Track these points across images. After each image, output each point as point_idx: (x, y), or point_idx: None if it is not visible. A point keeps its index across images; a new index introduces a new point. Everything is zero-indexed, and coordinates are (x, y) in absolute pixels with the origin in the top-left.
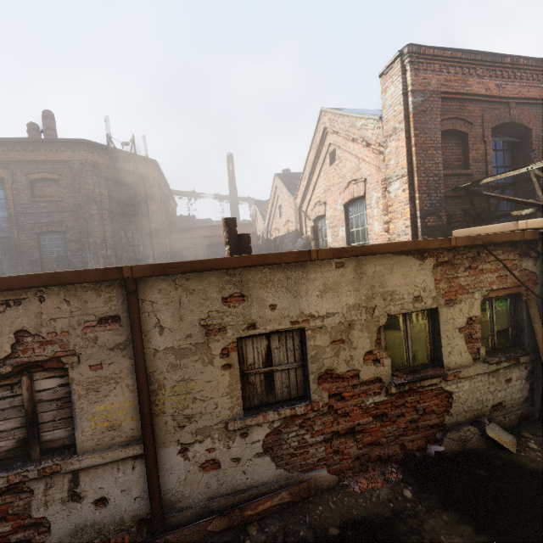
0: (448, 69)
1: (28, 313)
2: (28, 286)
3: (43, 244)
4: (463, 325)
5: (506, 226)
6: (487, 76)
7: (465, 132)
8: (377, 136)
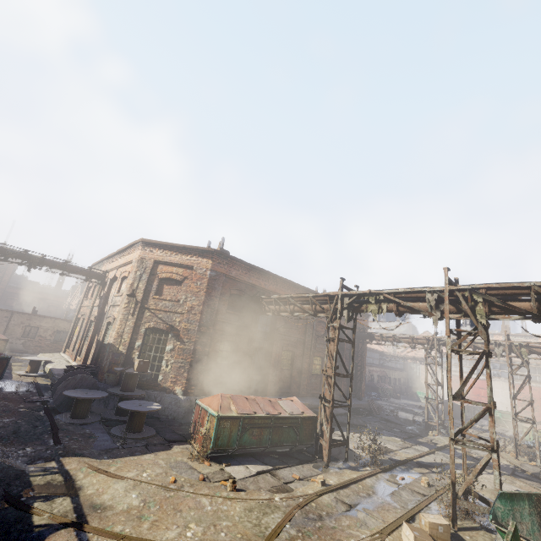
0: None
1: None
2: None
3: None
4: None
5: None
6: None
7: None
8: None
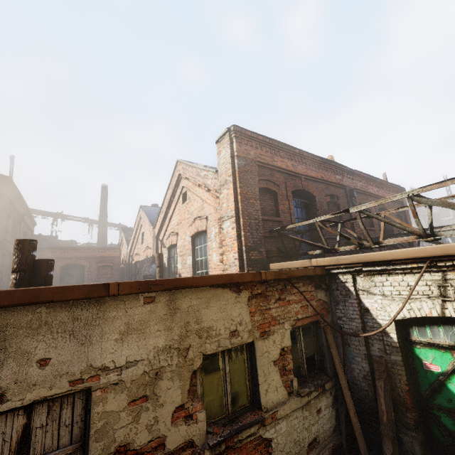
0: (261, 148)
1: None
2: None
3: None
4: (277, 357)
5: (304, 263)
6: (286, 158)
7: (275, 191)
8: (215, 184)
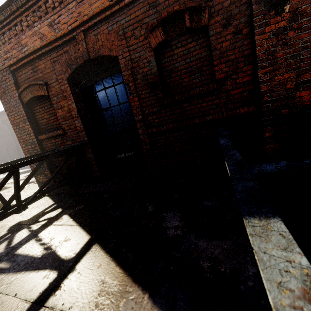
0: (2, 40)
1: None
2: None
3: None
4: None
5: None
6: (37, 20)
7: (45, 95)
8: None
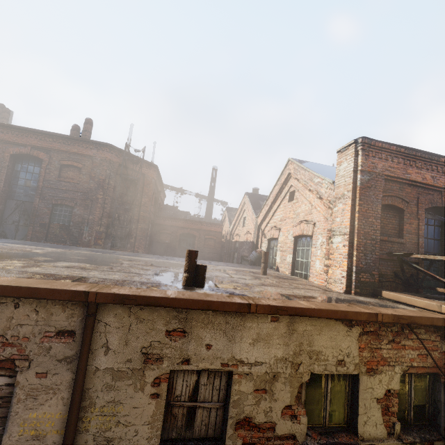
0: (392, 159)
1: (2, 316)
2: (9, 295)
3: (55, 213)
4: (381, 396)
5: (430, 305)
6: (424, 169)
7: (402, 208)
8: (329, 195)
